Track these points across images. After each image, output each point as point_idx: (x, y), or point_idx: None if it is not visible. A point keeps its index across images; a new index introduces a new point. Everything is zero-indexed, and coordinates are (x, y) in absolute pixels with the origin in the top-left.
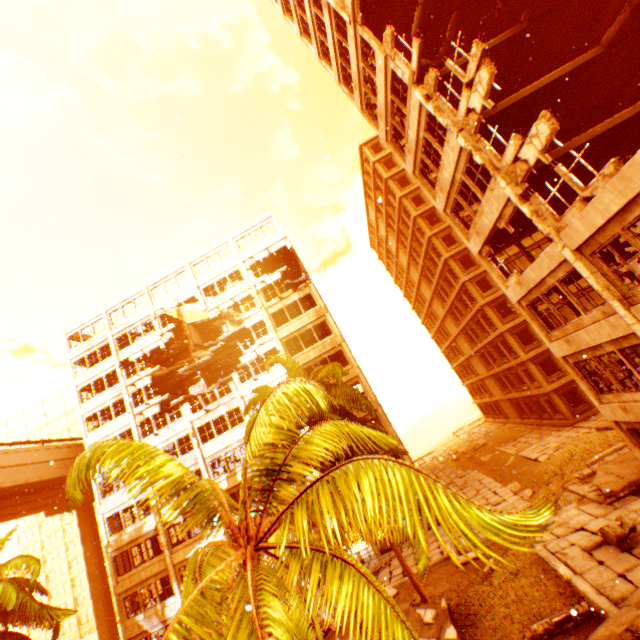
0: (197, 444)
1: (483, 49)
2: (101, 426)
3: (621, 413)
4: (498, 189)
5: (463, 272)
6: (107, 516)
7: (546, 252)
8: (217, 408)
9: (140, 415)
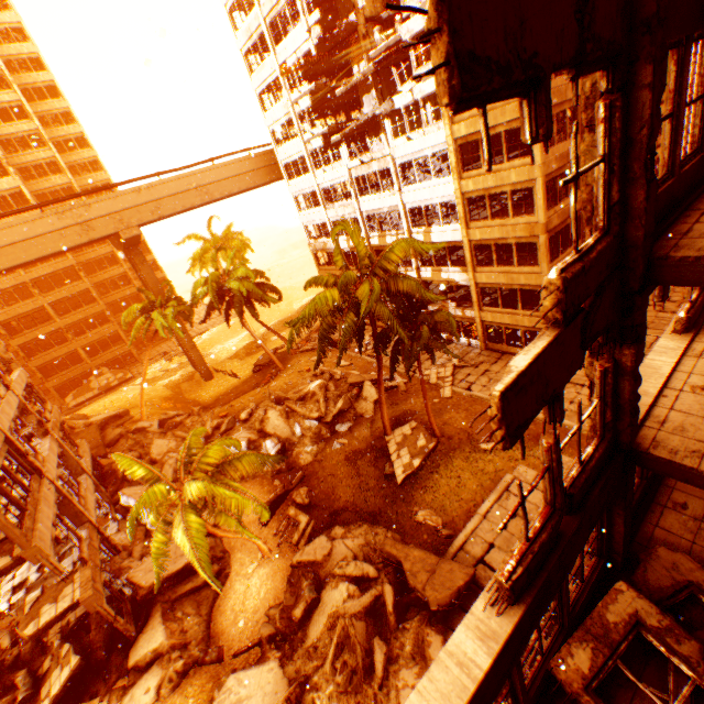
0: (354, 196)
1: None
2: (283, 145)
3: None
4: None
5: None
6: (305, 226)
7: None
8: (370, 163)
9: (308, 145)
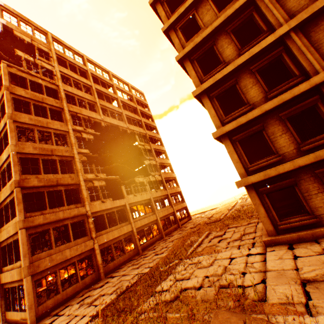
0: None
1: None
2: None
3: None
4: None
5: (169, 18)
6: None
7: None
8: None
9: None
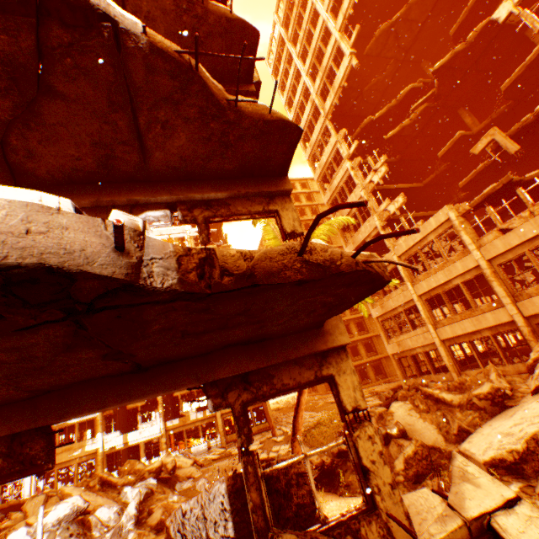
0: None
1: (386, 159)
2: None
3: (397, 347)
4: (373, 221)
5: None
6: None
7: (386, 256)
8: None
9: None
